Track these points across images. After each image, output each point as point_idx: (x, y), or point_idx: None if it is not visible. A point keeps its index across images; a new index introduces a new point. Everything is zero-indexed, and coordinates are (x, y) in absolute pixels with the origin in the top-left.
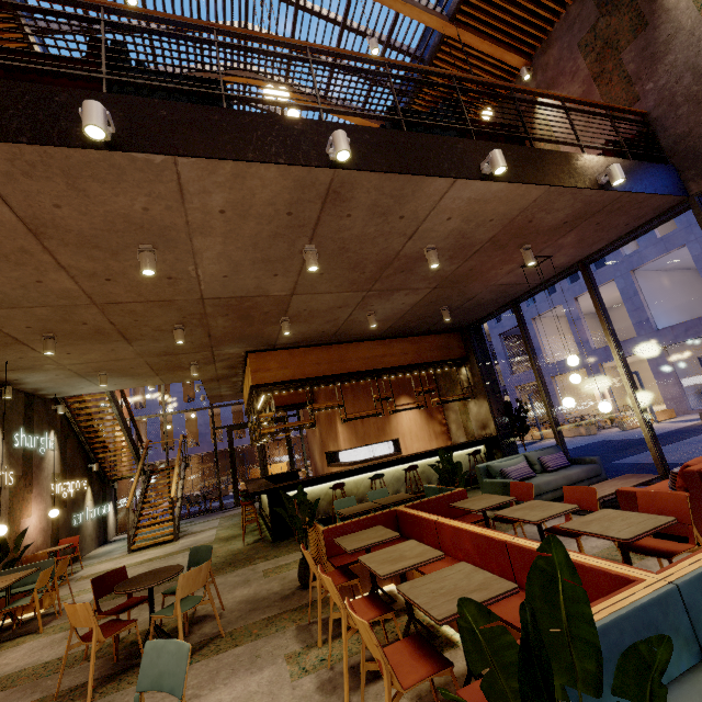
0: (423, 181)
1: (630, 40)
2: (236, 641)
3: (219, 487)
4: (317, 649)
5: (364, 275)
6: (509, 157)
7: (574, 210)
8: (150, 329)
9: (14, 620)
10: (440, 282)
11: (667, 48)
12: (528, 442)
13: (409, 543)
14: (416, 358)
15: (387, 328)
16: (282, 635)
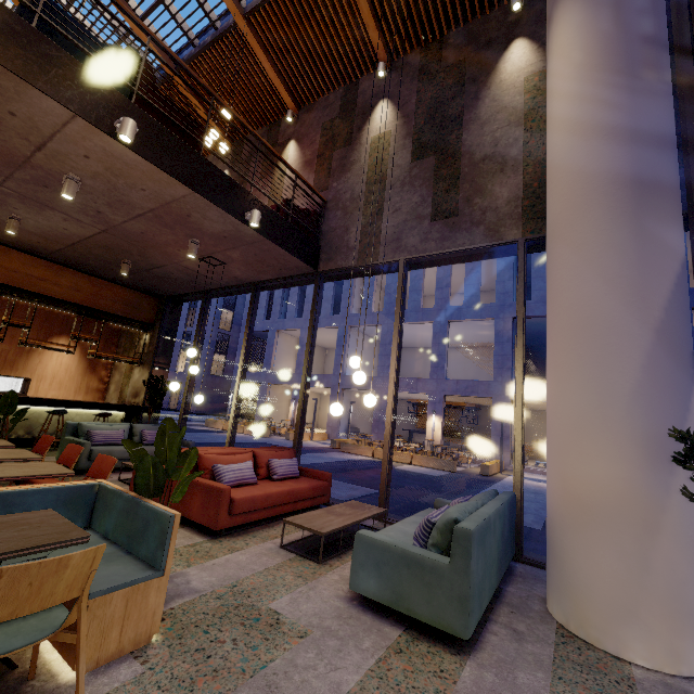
0: (28, 87)
1: (342, 146)
2: None
3: None
4: None
5: None
6: (163, 141)
7: (228, 229)
8: None
9: None
10: (109, 228)
11: (351, 168)
12: (216, 430)
13: None
14: (89, 300)
15: (56, 251)
16: None
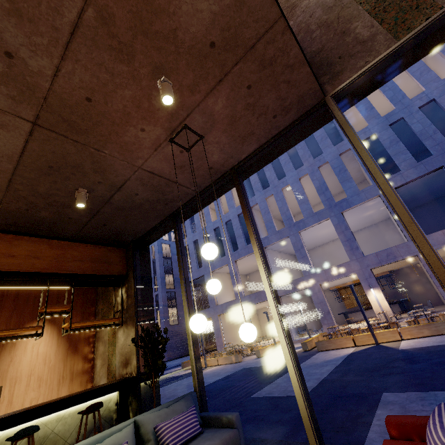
0: None
1: None
2: None
3: None
4: None
5: None
6: None
7: (222, 6)
8: None
9: None
10: (39, 109)
11: None
12: None
13: None
14: (52, 265)
15: None
16: None
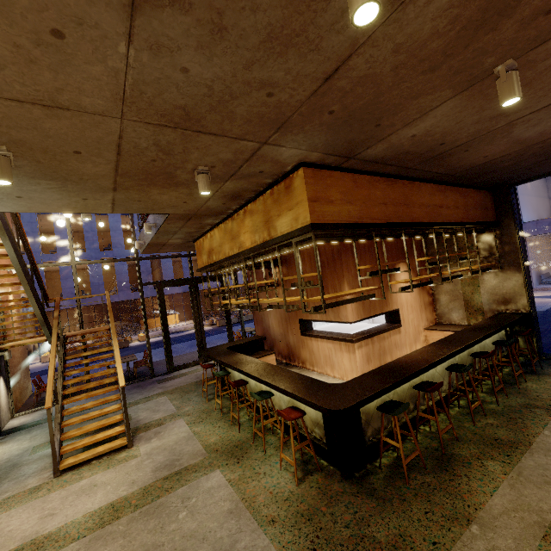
0: None
1: None
2: None
3: (150, 352)
4: None
5: None
6: None
7: None
8: None
9: None
10: None
11: None
12: None
13: None
14: (465, 214)
15: (481, 163)
16: None
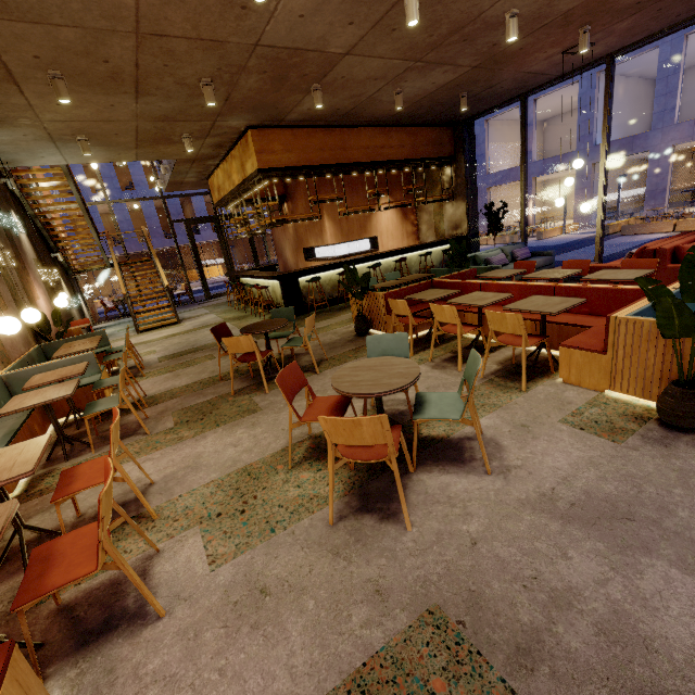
0: None
1: None
2: (342, 360)
3: (188, 282)
4: (412, 357)
5: (429, 39)
6: None
7: None
8: (172, 81)
9: (109, 371)
10: (484, 60)
11: None
12: None
13: (477, 293)
14: (411, 152)
15: (396, 113)
16: None
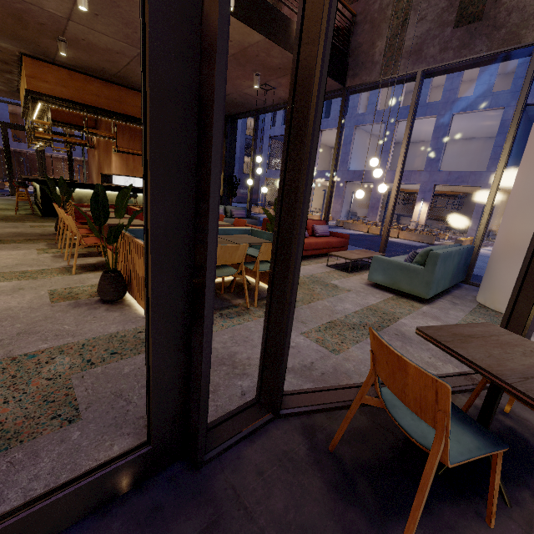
0: None
1: None
2: (4, 242)
3: None
4: (57, 249)
5: (137, 35)
6: None
7: (283, 62)
8: None
9: None
10: None
11: None
12: (255, 213)
13: None
14: None
15: None
16: (37, 244)
